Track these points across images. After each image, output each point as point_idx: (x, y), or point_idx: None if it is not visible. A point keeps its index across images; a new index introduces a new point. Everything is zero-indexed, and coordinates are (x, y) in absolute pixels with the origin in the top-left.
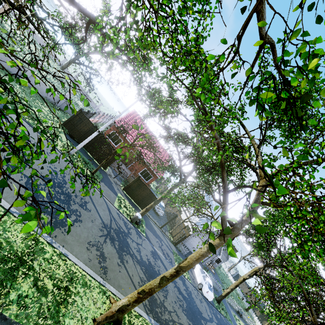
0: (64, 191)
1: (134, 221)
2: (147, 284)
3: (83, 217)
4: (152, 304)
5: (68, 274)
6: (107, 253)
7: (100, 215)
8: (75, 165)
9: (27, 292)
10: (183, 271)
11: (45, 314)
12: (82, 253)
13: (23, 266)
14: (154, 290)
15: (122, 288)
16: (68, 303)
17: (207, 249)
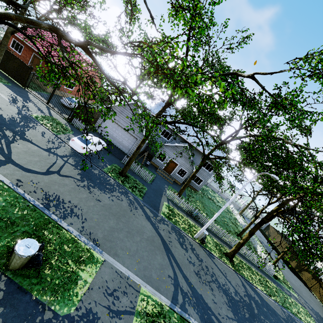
0: None
1: None
2: None
3: None
4: None
5: None
6: None
7: None
8: None
9: None
10: None
11: None
12: None
13: None
14: None
15: None
16: None
17: None
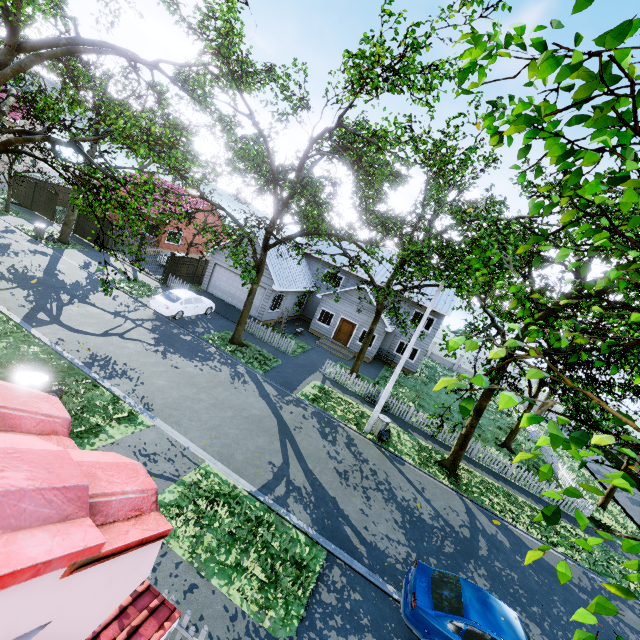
0: None
1: (37, 235)
2: None
3: None
4: None
5: None
6: None
7: None
8: None
9: None
10: None
11: None
12: None
13: None
14: None
15: None
16: None
17: None
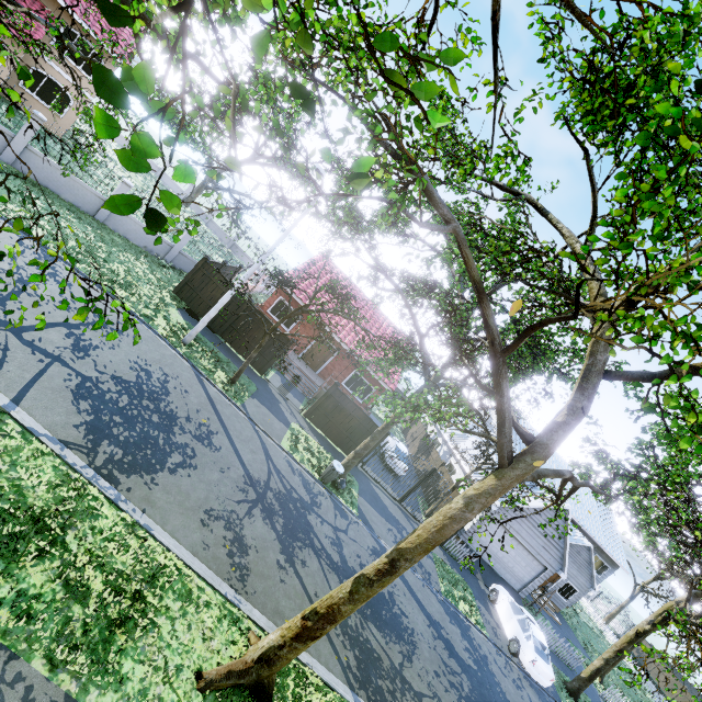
0: (162, 407)
1: (329, 480)
2: (324, 597)
3: (200, 459)
4: (368, 668)
5: (145, 566)
6: (253, 538)
7: (243, 460)
8: (195, 364)
9: (41, 588)
10: (406, 560)
11: (75, 640)
12: (187, 529)
13: (39, 536)
14: (338, 609)
15: (284, 618)
16: (137, 627)
17: (466, 502)
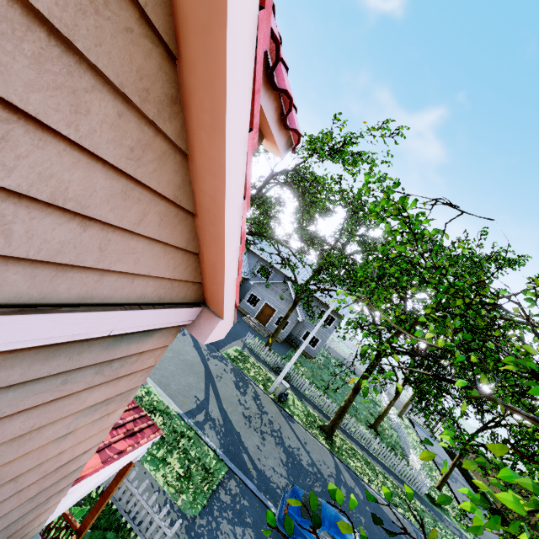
0: None
1: None
2: None
3: None
4: None
5: None
6: None
7: None
8: None
9: None
10: None
11: None
12: None
13: None
14: None
15: None
16: None
17: None
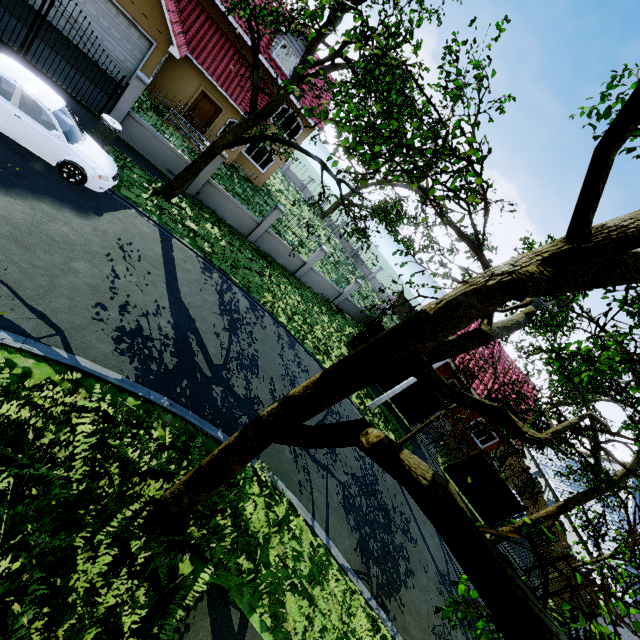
0: (380, 501)
1: None
2: None
3: (412, 560)
4: None
5: None
6: None
7: (429, 549)
8: None
9: None
10: None
11: None
12: None
13: None
14: None
15: None
16: None
17: None
